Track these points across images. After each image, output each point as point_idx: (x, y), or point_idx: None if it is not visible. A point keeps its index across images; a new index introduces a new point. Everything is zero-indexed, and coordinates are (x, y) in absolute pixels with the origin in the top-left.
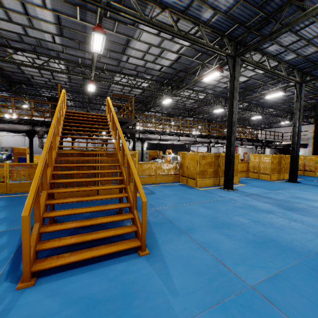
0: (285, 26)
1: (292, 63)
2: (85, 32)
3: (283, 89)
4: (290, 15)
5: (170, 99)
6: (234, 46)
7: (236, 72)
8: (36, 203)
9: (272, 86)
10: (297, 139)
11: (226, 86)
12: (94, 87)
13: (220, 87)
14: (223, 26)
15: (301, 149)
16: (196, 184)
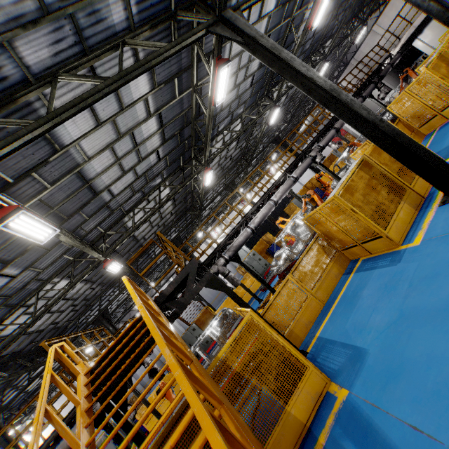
0: None
1: None
2: None
3: None
4: None
5: (208, 172)
6: (202, 10)
7: (246, 29)
8: None
9: (302, 9)
10: (438, 3)
11: (251, 81)
12: (115, 264)
13: (246, 90)
14: (156, 2)
15: (424, 31)
16: (393, 242)
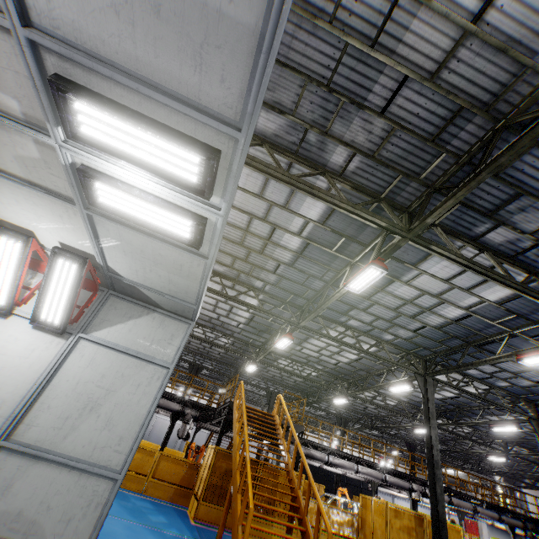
0: (470, 364)
1: (510, 390)
2: (270, 326)
3: (515, 422)
4: (476, 351)
5: (345, 399)
6: (422, 363)
7: (429, 393)
8: (244, 503)
9: (499, 411)
10: None
11: None
12: (255, 368)
13: (418, 397)
14: (406, 345)
15: None
16: None
